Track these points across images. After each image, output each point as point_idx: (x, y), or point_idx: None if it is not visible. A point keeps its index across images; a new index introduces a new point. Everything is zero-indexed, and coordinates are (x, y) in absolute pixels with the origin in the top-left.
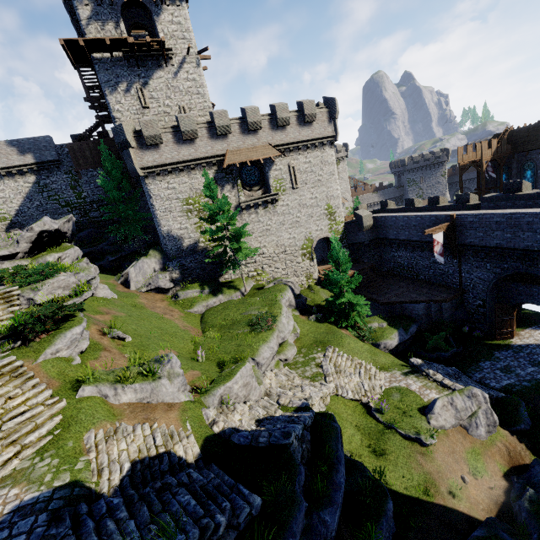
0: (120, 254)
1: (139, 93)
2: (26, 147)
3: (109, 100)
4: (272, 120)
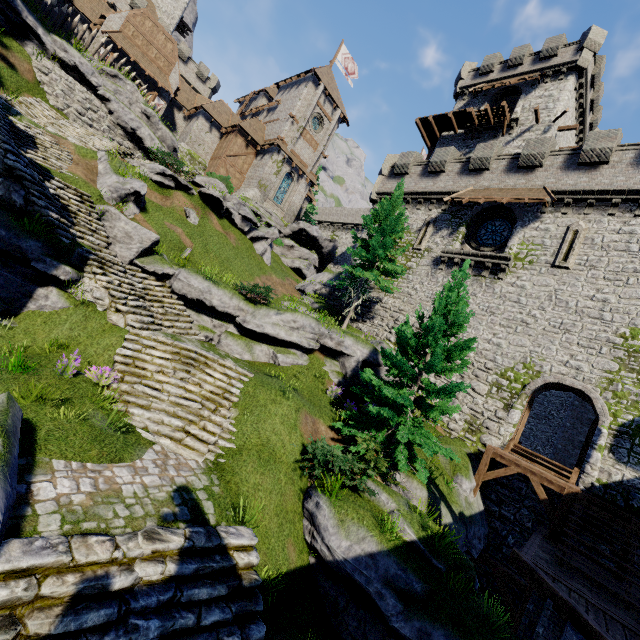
0: None
1: None
2: None
3: None
4: (575, 156)
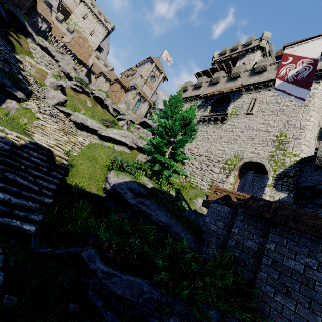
0: None
1: None
2: None
3: None
4: (254, 71)
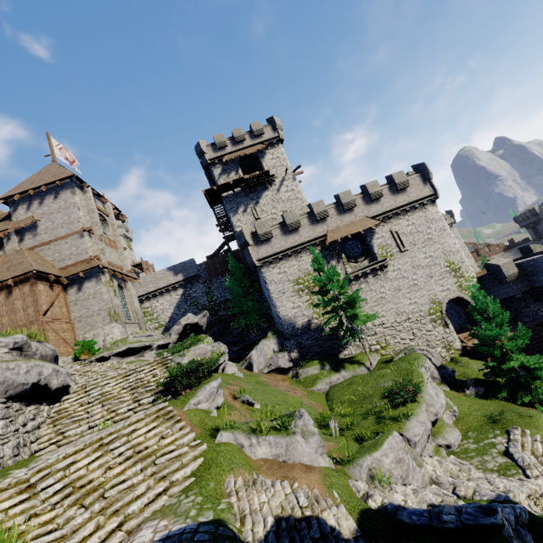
0: (242, 344)
1: (253, 210)
2: (179, 269)
3: (232, 221)
4: (365, 196)
